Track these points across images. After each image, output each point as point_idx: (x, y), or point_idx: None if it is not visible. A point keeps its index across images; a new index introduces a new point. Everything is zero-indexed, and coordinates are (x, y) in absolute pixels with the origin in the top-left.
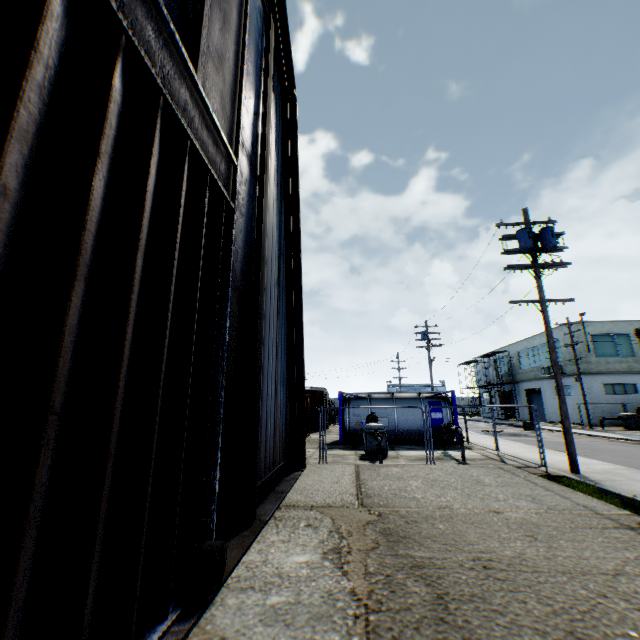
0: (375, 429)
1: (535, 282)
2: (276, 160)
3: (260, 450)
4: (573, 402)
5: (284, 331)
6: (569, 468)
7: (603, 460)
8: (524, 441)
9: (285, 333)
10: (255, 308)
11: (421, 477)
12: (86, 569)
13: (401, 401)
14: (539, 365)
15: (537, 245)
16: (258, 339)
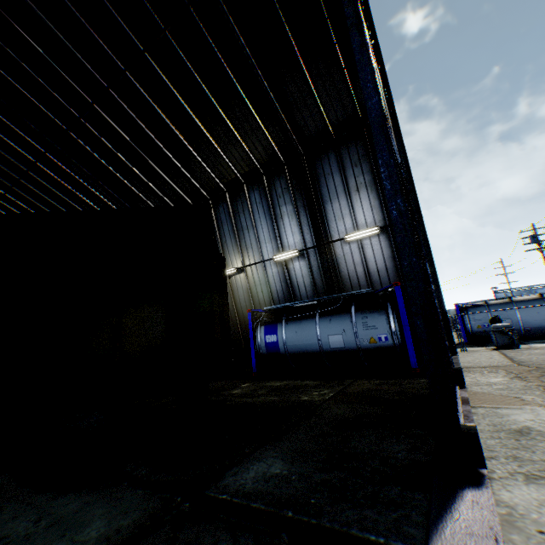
0: (501, 328)
1: None
2: None
3: None
4: None
5: None
6: None
7: None
8: None
9: None
10: None
11: None
12: (446, 358)
13: (520, 303)
14: None
15: None
16: None
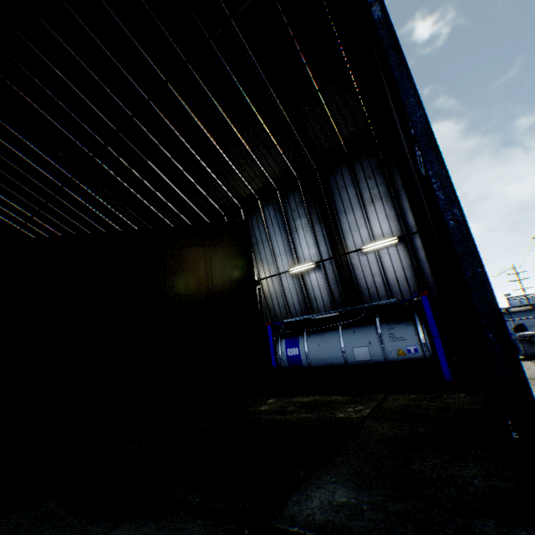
0: (528, 336)
1: None
2: None
3: None
4: None
5: None
6: None
7: None
8: None
9: None
10: None
11: None
12: None
13: None
14: None
15: None
16: None
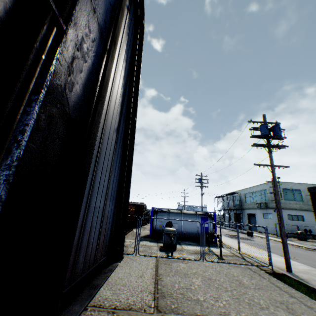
0: (170, 231)
1: (268, 154)
2: (126, 55)
3: (79, 254)
4: (272, 222)
5: (118, 164)
6: (286, 268)
7: (297, 260)
8: (249, 243)
9: (119, 166)
10: (87, 137)
11: (200, 274)
12: None
13: (186, 215)
14: (255, 201)
15: (270, 134)
16: (86, 161)
